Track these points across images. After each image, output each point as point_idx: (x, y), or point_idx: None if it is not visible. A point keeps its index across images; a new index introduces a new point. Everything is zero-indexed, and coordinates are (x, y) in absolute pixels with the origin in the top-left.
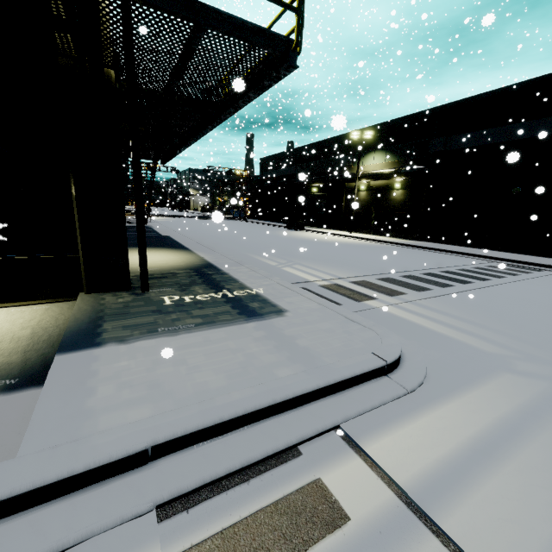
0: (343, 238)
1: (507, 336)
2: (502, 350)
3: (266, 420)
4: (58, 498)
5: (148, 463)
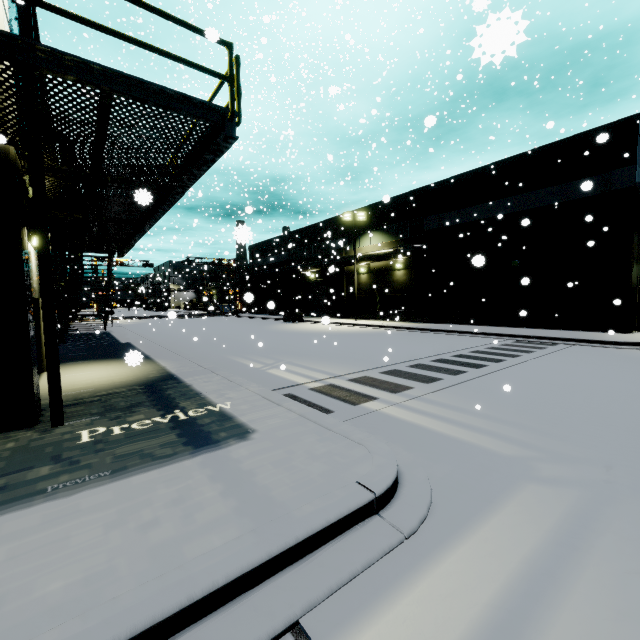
0: (347, 327)
1: (527, 430)
2: (522, 450)
3: (177, 637)
4: None
5: None
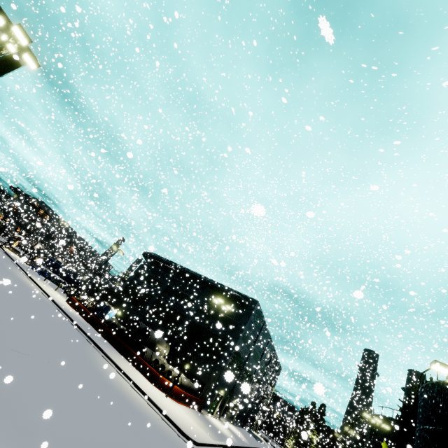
0: None
1: None
2: None
3: None
4: None
5: None
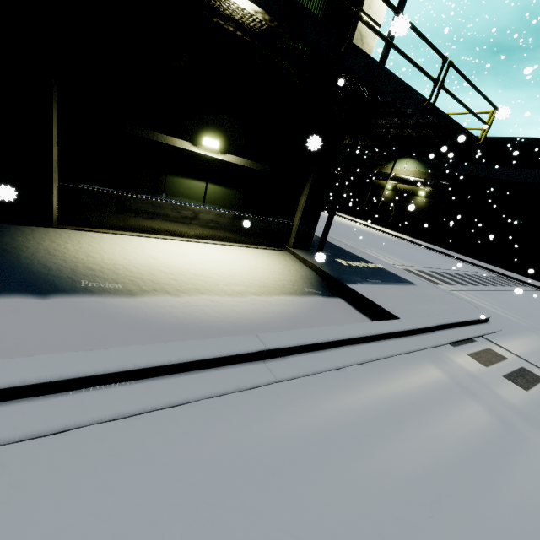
0: (368, 228)
1: (526, 319)
2: (527, 324)
3: (457, 328)
4: (420, 334)
5: (434, 331)
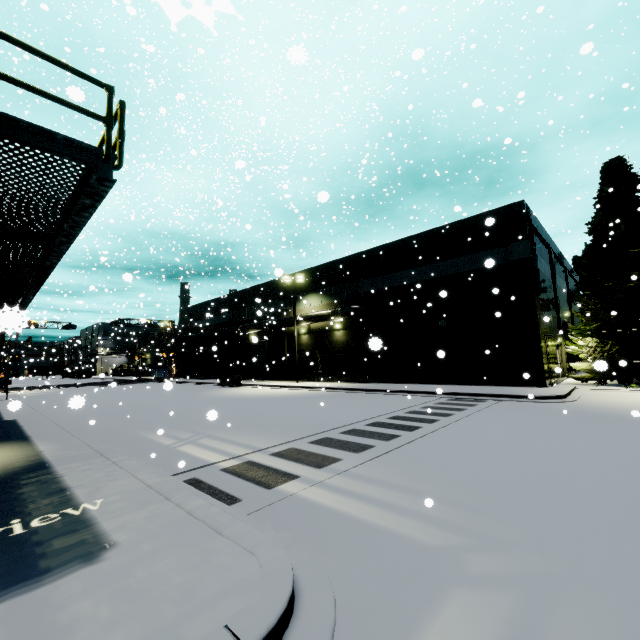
0: (288, 390)
1: (457, 507)
2: (451, 537)
3: None
4: None
5: None
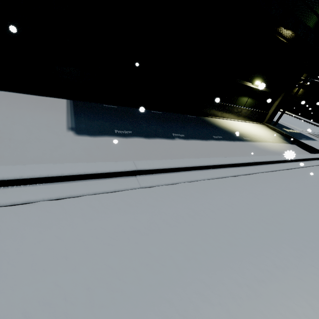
0: None
1: None
2: None
3: None
4: None
5: None
